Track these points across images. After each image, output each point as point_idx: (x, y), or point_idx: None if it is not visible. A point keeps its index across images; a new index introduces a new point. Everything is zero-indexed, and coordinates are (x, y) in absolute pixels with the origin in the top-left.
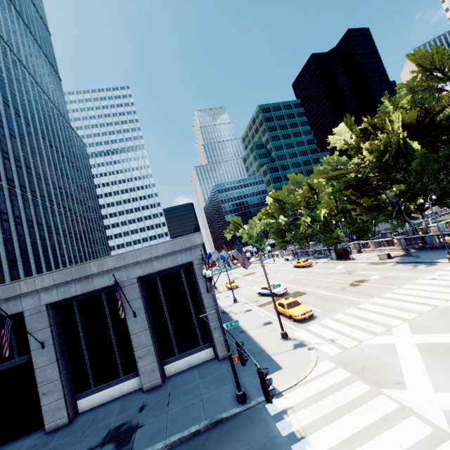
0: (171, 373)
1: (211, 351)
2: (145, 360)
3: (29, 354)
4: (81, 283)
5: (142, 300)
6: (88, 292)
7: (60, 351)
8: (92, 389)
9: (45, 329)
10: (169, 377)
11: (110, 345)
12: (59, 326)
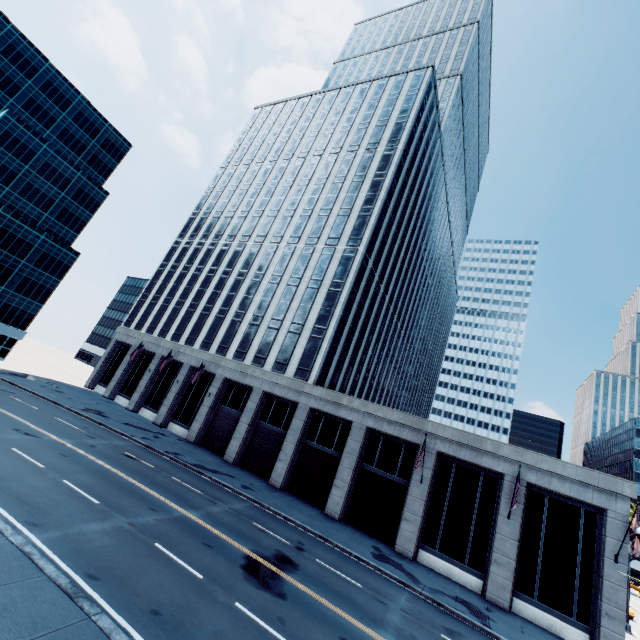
0: (518, 611)
1: (584, 639)
2: (500, 569)
3: (404, 479)
4: (471, 452)
5: (521, 507)
6: (473, 463)
7: (428, 496)
8: (435, 550)
9: (428, 469)
10: (515, 613)
11: (467, 525)
12: (434, 474)
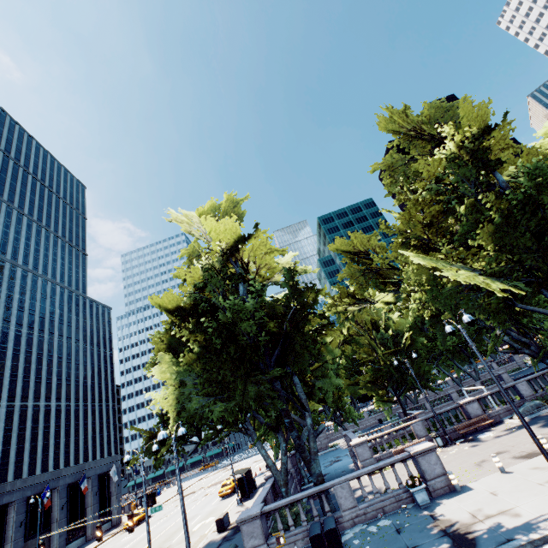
0: None
1: None
2: None
3: None
4: None
5: None
6: None
7: None
8: None
9: None
10: None
11: None
12: None
